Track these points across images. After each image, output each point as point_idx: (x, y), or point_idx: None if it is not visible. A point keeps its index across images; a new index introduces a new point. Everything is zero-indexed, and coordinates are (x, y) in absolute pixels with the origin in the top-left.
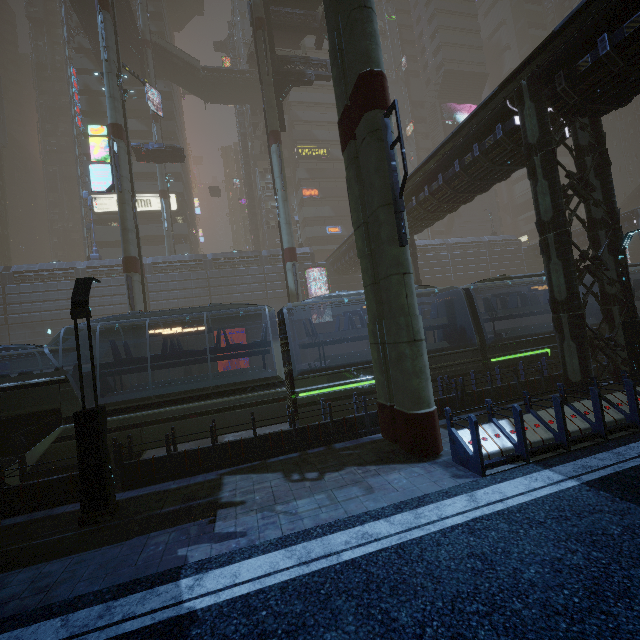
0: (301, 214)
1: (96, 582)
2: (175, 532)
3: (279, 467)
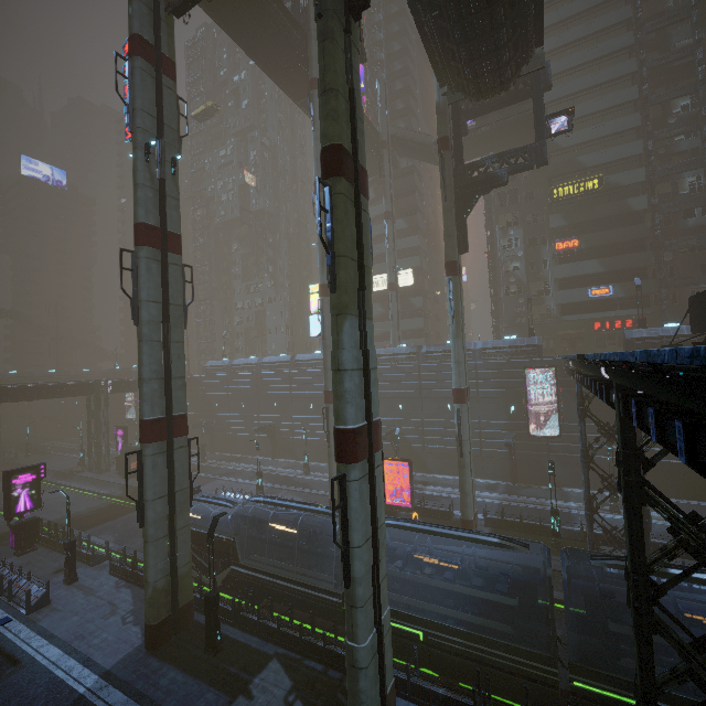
0: (552, 273)
1: (176, 705)
2: (216, 695)
3: (299, 675)
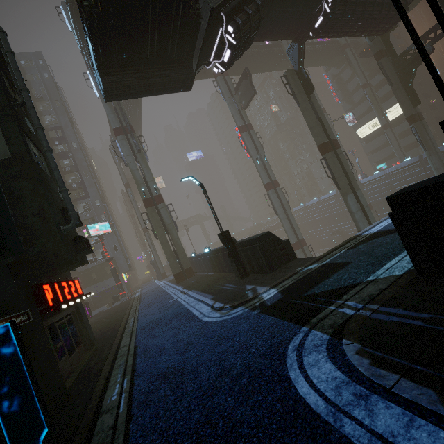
0: None
1: None
2: None
3: None
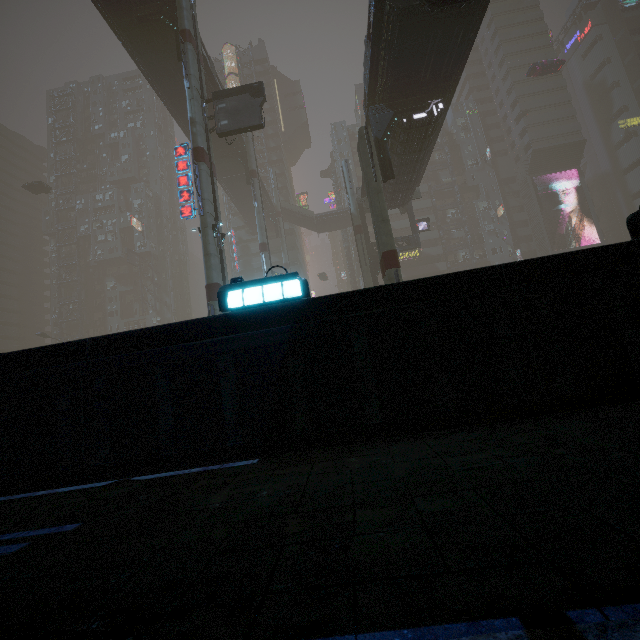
0: None
1: None
2: None
3: None
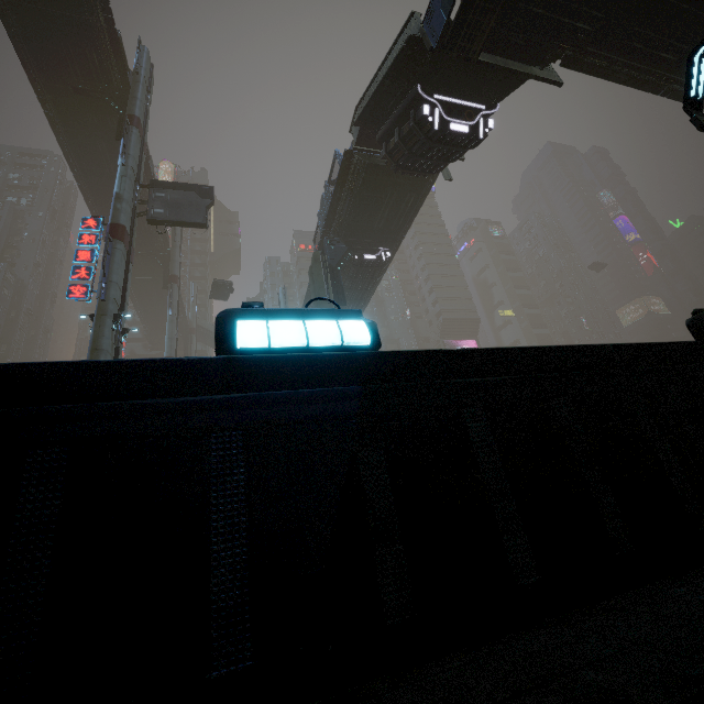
0: None
1: None
2: None
3: None
